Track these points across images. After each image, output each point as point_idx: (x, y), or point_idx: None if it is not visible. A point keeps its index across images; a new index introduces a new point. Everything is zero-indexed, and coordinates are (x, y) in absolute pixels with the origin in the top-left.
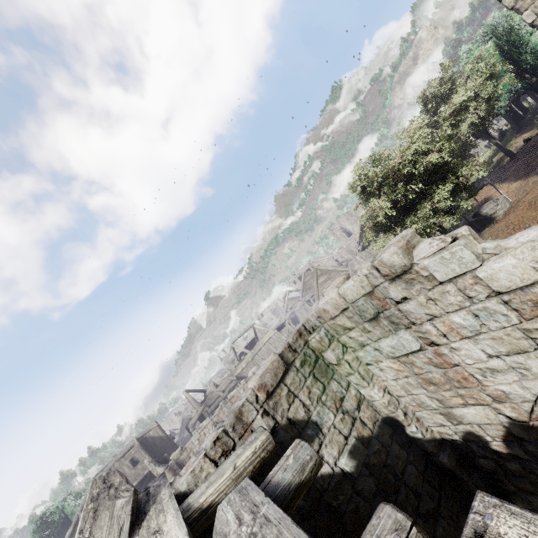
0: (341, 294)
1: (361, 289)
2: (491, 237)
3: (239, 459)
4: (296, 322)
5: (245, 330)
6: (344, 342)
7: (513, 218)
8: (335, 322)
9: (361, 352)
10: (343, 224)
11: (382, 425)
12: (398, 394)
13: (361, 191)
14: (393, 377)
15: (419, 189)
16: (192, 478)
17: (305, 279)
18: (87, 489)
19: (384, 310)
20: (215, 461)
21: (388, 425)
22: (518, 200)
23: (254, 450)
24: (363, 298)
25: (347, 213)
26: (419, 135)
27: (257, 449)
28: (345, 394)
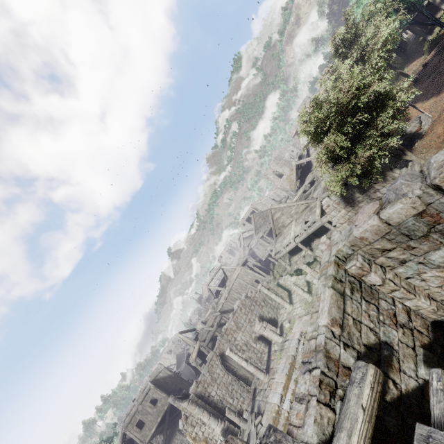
0: (384, 219)
1: (412, 210)
2: (425, 149)
3: (362, 399)
4: (254, 256)
5: (215, 272)
6: (381, 263)
7: (441, 130)
8: (372, 247)
9: (401, 269)
10: (274, 168)
11: (434, 329)
12: (441, 299)
13: (311, 133)
14: (438, 284)
15: (364, 120)
16: (318, 428)
17: (255, 220)
18: (120, 434)
19: (436, 225)
20: (328, 405)
21: (438, 328)
22: (439, 114)
23: (371, 387)
24: (412, 218)
25: (276, 159)
26: (351, 75)
27: (373, 384)
28: (395, 310)
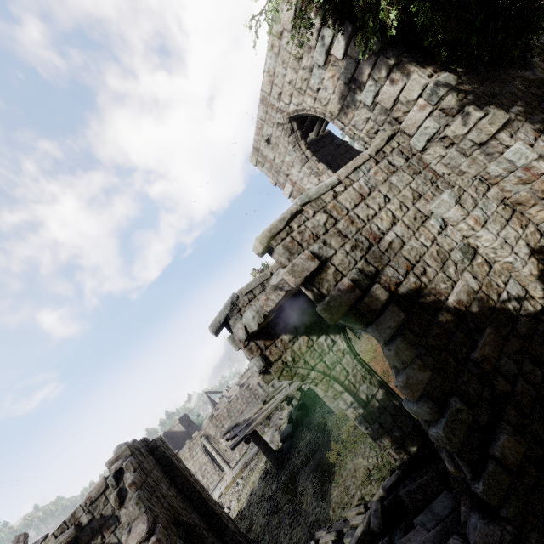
0: None
1: None
2: None
3: (57, 541)
4: None
5: None
6: None
7: None
8: None
9: None
10: None
11: None
12: None
13: None
14: None
15: None
16: None
17: None
18: None
19: None
20: (57, 537)
21: None
22: None
23: (64, 537)
24: None
25: None
26: None
27: (66, 537)
28: None
